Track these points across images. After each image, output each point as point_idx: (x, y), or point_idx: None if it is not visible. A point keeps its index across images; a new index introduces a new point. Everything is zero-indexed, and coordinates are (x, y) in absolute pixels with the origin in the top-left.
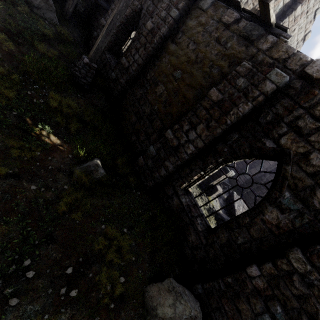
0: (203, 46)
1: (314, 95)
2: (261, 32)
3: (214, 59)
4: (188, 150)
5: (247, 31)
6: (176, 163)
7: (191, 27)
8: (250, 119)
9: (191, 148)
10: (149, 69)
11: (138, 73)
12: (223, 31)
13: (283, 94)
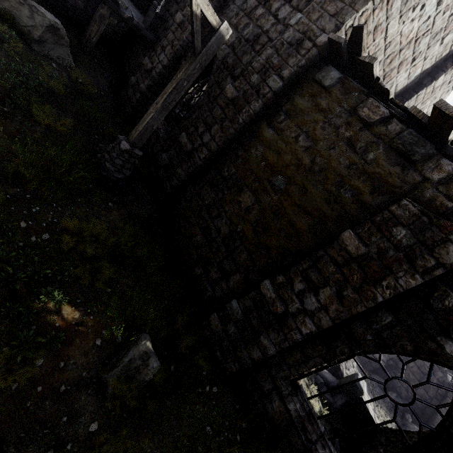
0: (324, 146)
1: None
2: (429, 151)
3: (344, 173)
4: (304, 328)
5: (405, 144)
6: (282, 345)
7: (303, 110)
8: (414, 296)
9: (309, 326)
10: (227, 160)
11: (208, 162)
12: (360, 131)
13: None
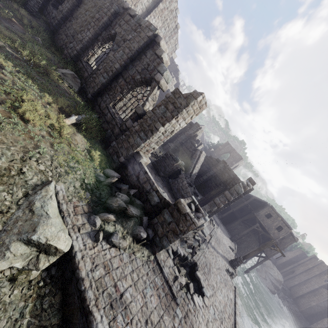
0: (98, 0)
1: (125, 14)
2: None
3: (101, 5)
4: (86, 40)
5: None
6: (81, 46)
7: None
8: (109, 25)
9: (87, 38)
10: (74, 12)
11: (69, 14)
12: None
13: (118, 15)
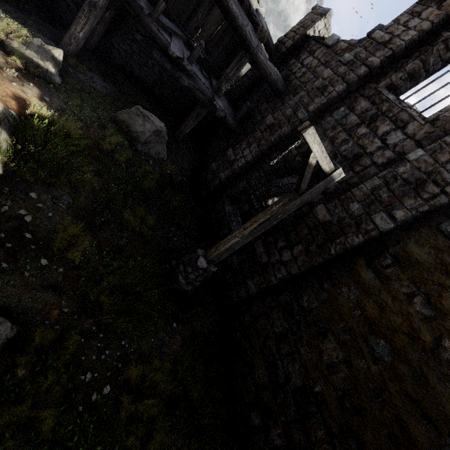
0: None
1: None
2: None
3: None
4: None
5: None
6: None
7: (420, 262)
8: None
9: None
10: (307, 286)
11: (284, 281)
12: None
13: None
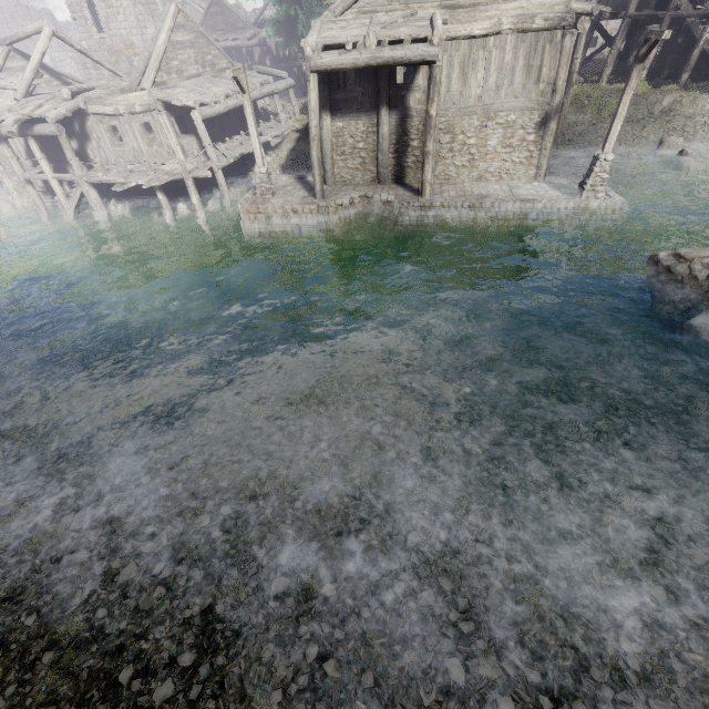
0: None
1: None
2: None
3: None
4: None
5: None
6: None
7: None
8: None
9: None
10: None
11: None
12: None
13: None
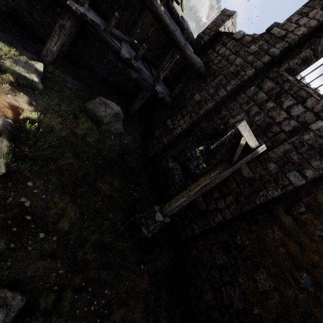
0: None
1: None
2: None
3: None
4: None
5: None
6: None
7: None
8: None
9: None
10: (239, 228)
11: (220, 223)
12: None
13: None
